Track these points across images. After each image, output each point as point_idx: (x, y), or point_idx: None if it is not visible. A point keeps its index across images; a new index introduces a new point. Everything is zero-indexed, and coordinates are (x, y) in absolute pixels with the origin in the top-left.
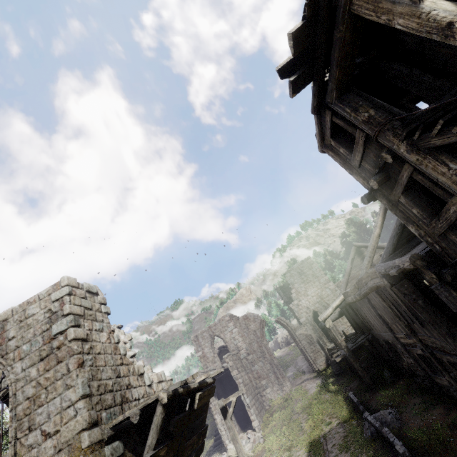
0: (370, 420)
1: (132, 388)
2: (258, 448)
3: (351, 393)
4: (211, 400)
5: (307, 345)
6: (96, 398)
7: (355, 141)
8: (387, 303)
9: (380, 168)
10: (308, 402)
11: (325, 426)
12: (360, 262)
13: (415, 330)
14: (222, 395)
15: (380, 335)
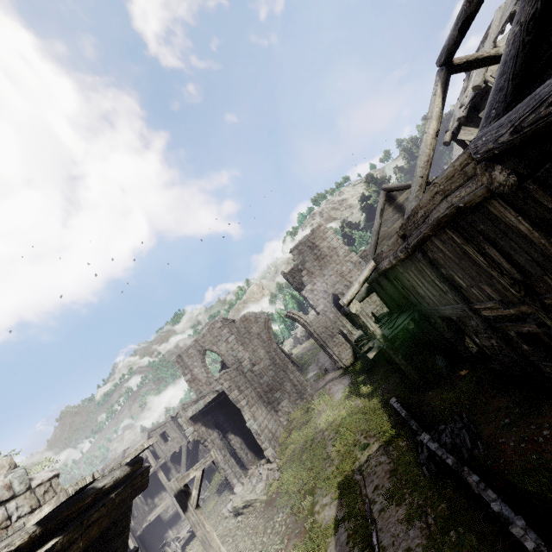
0: (434, 451)
1: None
2: (272, 489)
3: (394, 400)
4: (206, 437)
5: (328, 339)
6: None
7: None
8: (474, 244)
9: None
10: (334, 413)
11: (361, 452)
12: (392, 213)
13: (537, 288)
14: (224, 423)
15: (434, 311)
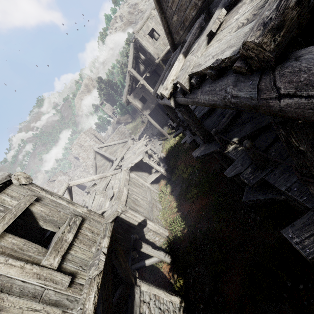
0: None
1: None
2: None
3: None
4: None
5: None
6: None
7: None
8: None
9: None
10: None
11: None
12: (100, 157)
13: None
14: None
15: None
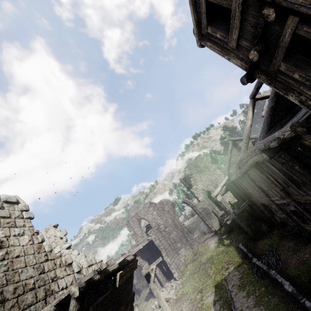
0: (258, 265)
1: (58, 279)
2: (179, 293)
3: (241, 245)
4: (143, 264)
5: (205, 215)
6: (11, 301)
7: (232, 15)
8: (265, 174)
9: (260, 37)
10: (210, 254)
11: (225, 271)
12: (236, 151)
13: (289, 192)
14: (151, 259)
15: (257, 201)
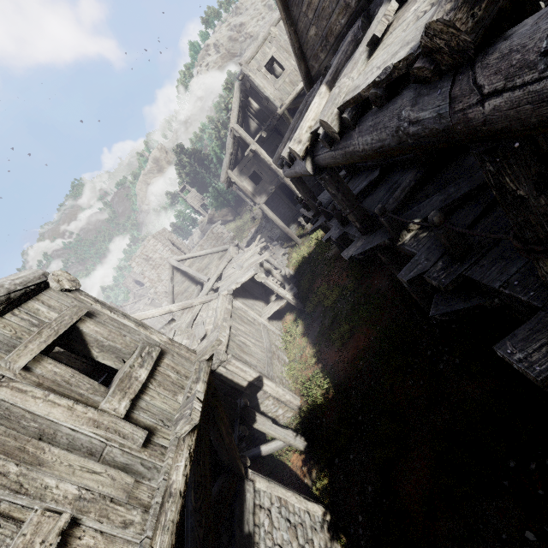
0: None
1: None
2: None
3: None
4: None
5: None
6: None
7: None
8: None
9: None
10: None
11: None
12: (180, 277)
13: None
14: None
15: None
